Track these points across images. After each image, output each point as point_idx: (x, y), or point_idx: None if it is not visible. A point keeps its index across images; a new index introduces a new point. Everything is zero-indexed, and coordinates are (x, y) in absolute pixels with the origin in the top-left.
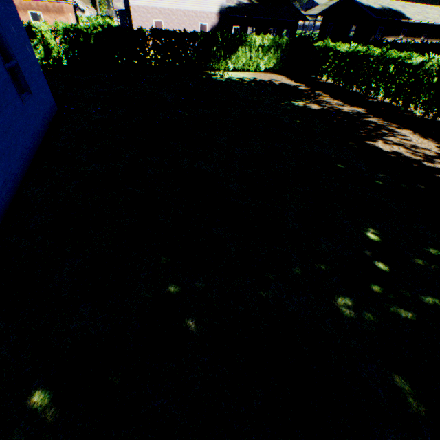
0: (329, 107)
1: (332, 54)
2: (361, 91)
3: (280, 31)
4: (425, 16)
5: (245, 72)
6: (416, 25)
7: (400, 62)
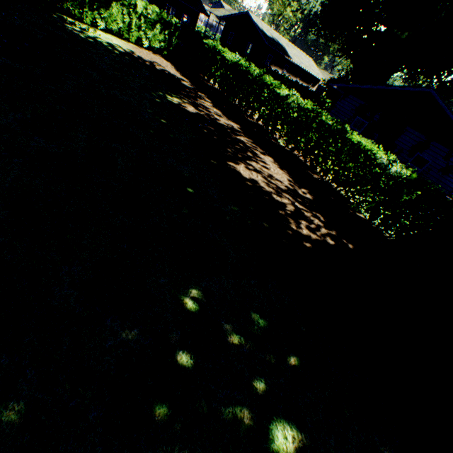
0: (207, 114)
1: (220, 59)
2: (241, 107)
3: (179, 14)
4: (301, 60)
5: (123, 40)
6: (295, 65)
7: (272, 90)
